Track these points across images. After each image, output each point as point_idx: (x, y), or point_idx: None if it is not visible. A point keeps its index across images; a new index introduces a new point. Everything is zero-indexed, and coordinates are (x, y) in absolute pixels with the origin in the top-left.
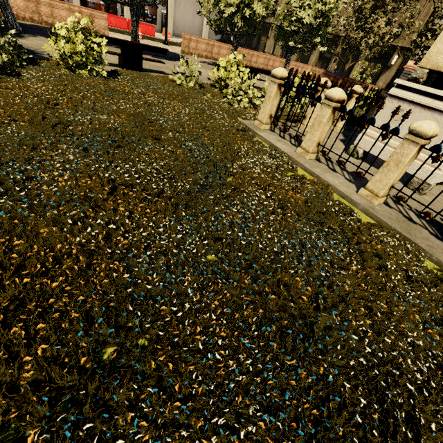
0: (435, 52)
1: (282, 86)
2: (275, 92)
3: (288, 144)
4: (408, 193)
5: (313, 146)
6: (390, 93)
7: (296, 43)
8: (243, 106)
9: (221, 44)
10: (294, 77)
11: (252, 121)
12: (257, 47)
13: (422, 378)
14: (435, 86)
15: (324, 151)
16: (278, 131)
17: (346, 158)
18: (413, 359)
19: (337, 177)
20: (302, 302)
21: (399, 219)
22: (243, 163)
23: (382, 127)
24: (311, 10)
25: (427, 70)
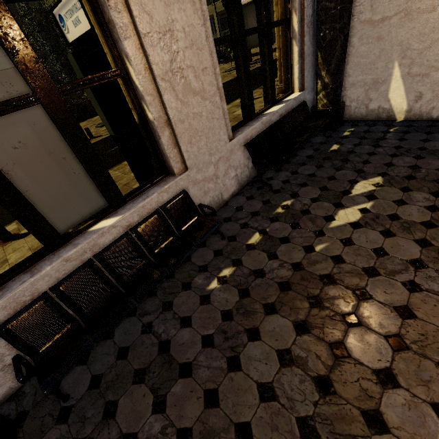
0: None
1: None
2: None
3: None
4: None
5: None
6: None
7: None
8: None
9: None
10: None
11: None
12: None
13: None
14: None
15: None
16: None
17: None
18: None
19: None
20: None
21: None
22: None
23: None
24: None
25: None
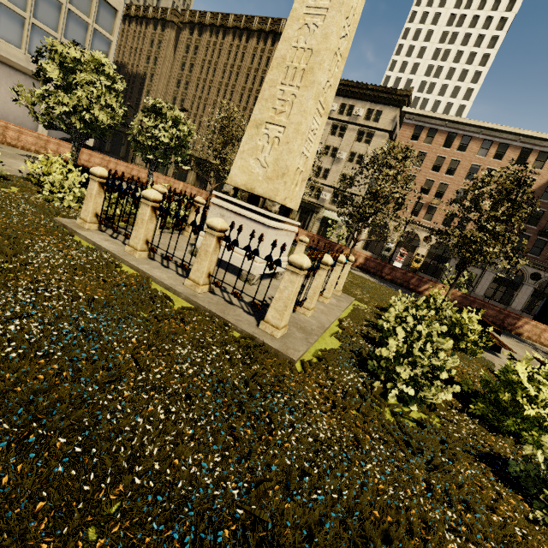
0: (234, 175)
1: (104, 185)
2: (96, 190)
3: (119, 243)
4: (239, 284)
5: (141, 243)
6: (212, 202)
7: (157, 157)
8: (70, 205)
9: (62, 142)
10: (115, 177)
11: (75, 220)
12: (126, 157)
13: (164, 417)
14: (250, 201)
15: (153, 248)
16: (112, 231)
17: (188, 258)
18: (168, 406)
19: (167, 272)
20: (40, 383)
21: (219, 303)
22: (30, 258)
23: (192, 224)
24: (166, 132)
25: (232, 186)
